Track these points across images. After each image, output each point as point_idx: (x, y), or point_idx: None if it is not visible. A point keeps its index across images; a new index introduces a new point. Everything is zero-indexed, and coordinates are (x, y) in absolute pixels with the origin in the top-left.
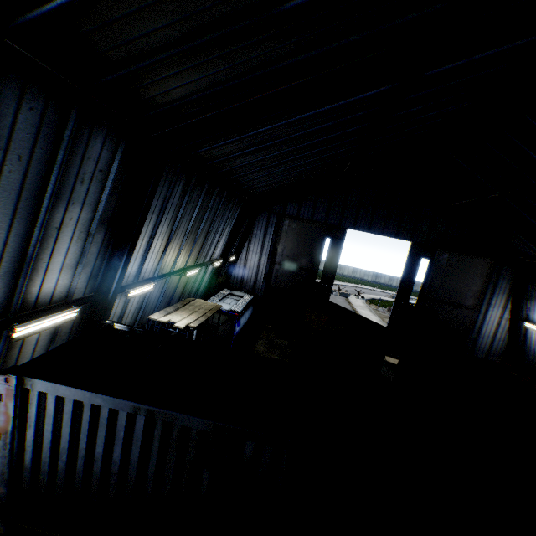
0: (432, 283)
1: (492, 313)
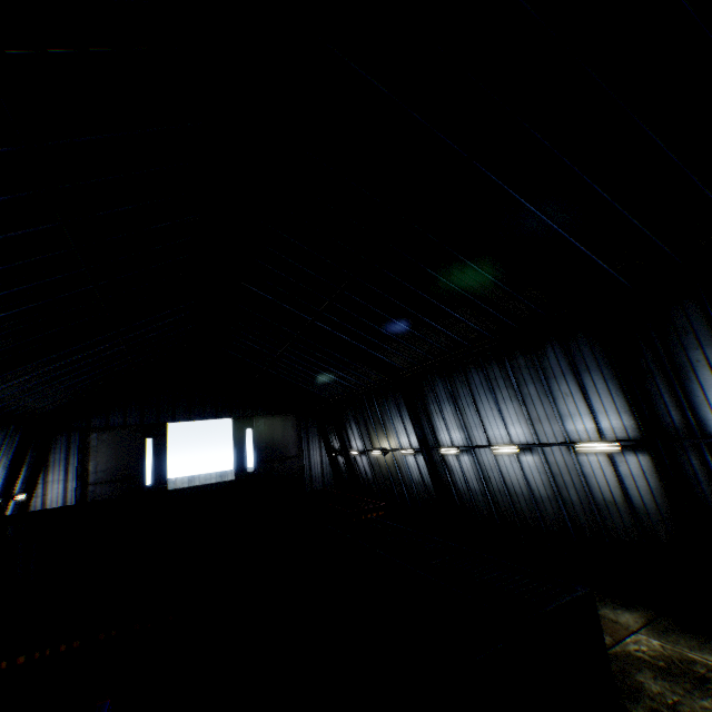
0: (260, 447)
1: (314, 455)
